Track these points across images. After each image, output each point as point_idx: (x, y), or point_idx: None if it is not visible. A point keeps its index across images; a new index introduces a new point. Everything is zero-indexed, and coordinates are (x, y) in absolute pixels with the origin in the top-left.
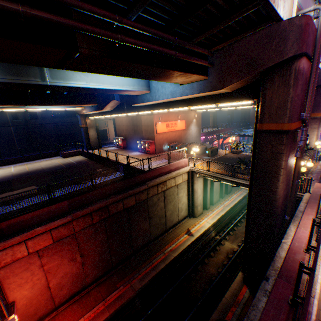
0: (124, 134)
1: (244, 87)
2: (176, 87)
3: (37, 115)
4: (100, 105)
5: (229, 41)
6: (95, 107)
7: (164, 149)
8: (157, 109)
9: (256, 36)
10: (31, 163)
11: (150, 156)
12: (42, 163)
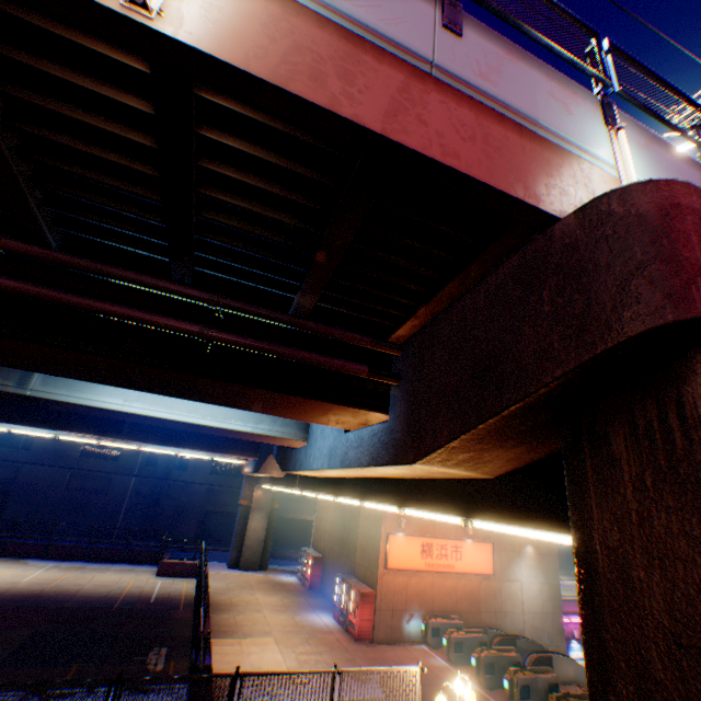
0: (324, 544)
1: (528, 464)
2: (339, 436)
3: (191, 461)
4: (259, 458)
5: (424, 310)
6: (255, 462)
7: (408, 629)
8: (336, 493)
9: (489, 284)
10: (88, 567)
11: (348, 645)
12: (102, 574)
